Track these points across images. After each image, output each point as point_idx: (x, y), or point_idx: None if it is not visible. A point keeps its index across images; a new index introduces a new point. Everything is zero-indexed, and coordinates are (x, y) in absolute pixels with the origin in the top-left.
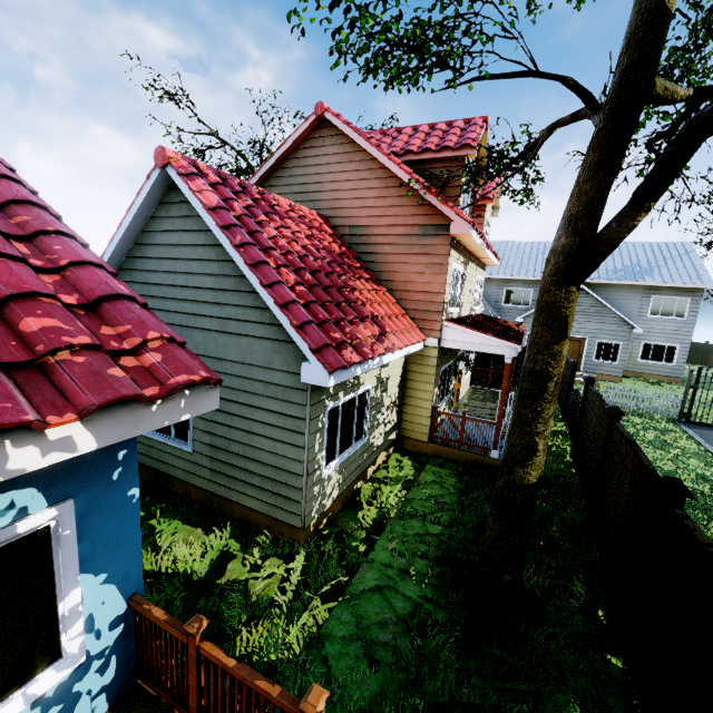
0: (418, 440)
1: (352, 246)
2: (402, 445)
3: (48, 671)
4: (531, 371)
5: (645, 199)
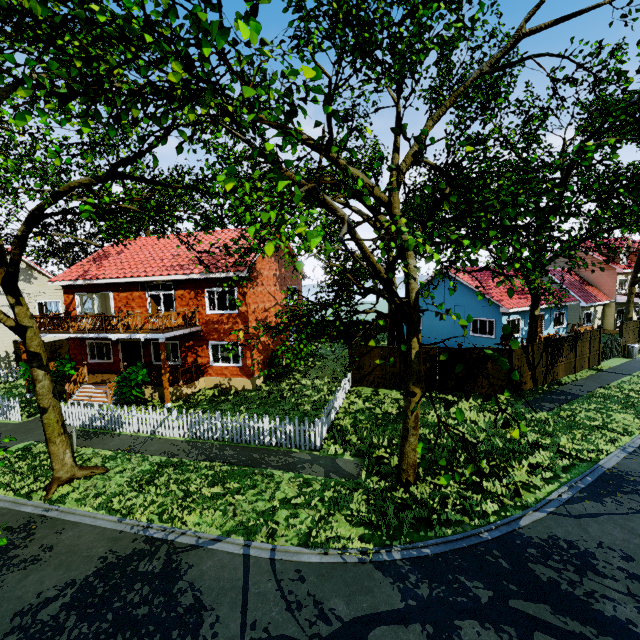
0: (609, 330)
1: (581, 276)
2: (604, 332)
3: (563, 325)
4: (627, 300)
5: None
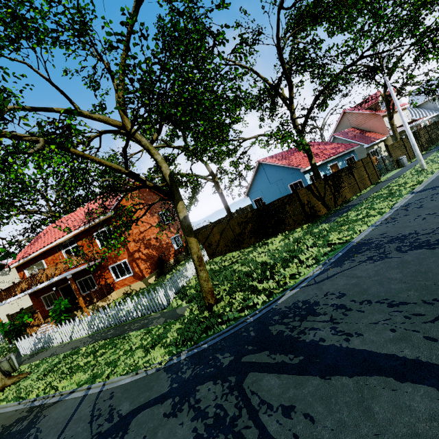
0: None
1: (361, 129)
2: None
3: None
4: (392, 130)
5: (393, 110)
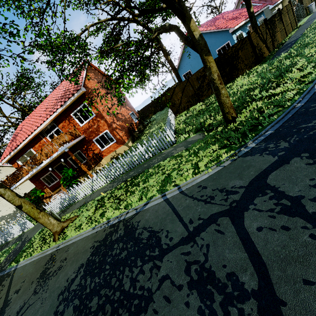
0: None
1: None
2: None
3: None
4: None
5: None
